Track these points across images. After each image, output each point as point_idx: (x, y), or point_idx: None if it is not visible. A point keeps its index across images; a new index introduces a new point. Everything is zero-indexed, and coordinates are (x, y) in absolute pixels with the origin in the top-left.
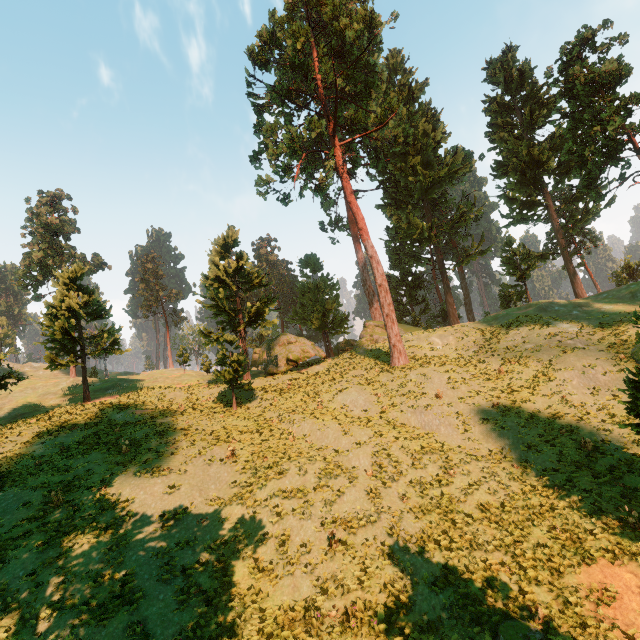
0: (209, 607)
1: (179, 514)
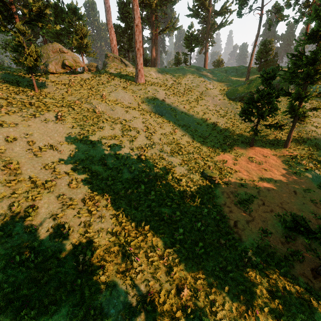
0: (92, 185)
1: (43, 148)
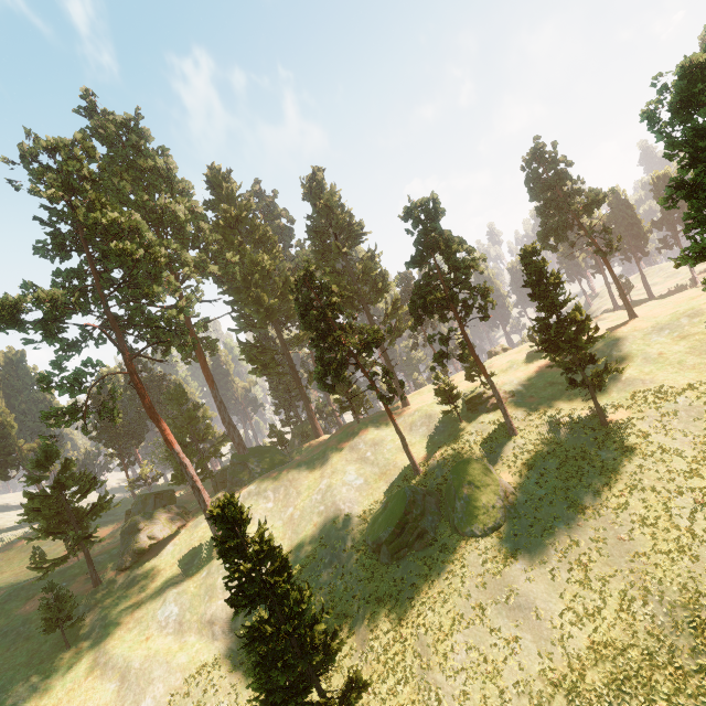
0: None
1: None
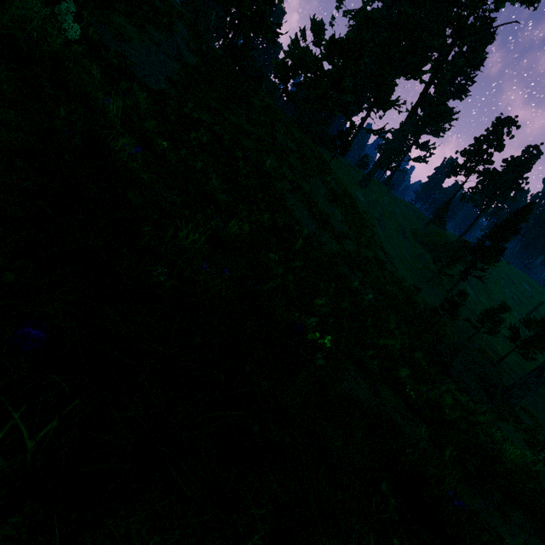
0: None
1: None
